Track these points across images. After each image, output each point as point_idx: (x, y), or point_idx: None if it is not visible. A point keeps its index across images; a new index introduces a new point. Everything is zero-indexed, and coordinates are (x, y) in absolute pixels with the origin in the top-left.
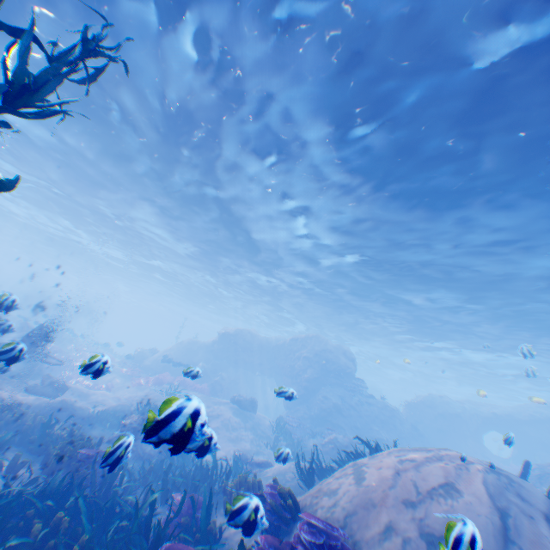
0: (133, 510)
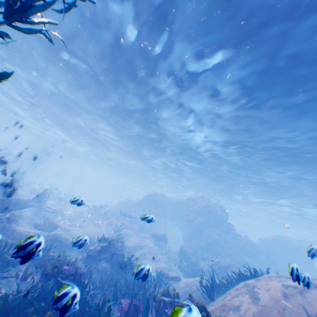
0: (96, 312)
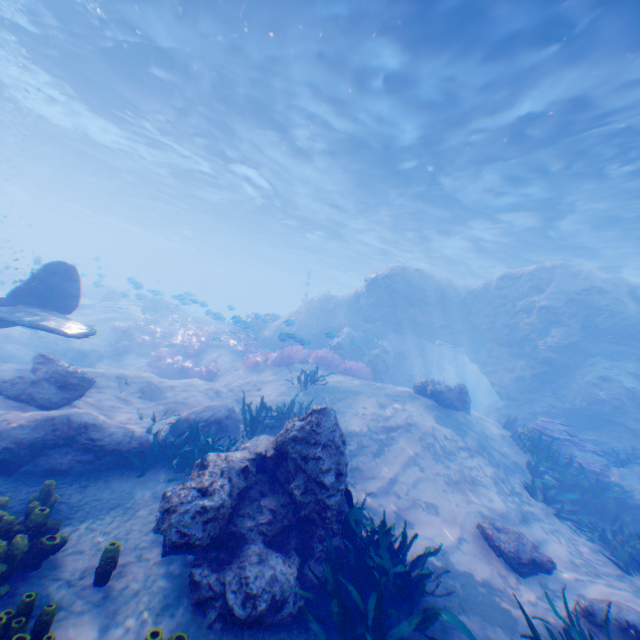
0: None
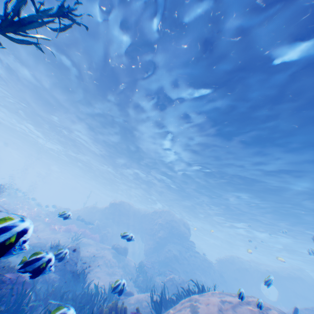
0: None
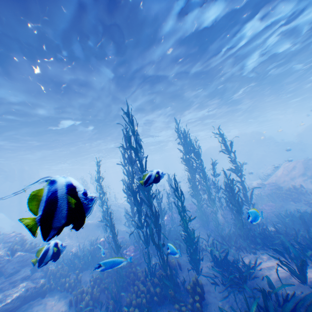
0: None
